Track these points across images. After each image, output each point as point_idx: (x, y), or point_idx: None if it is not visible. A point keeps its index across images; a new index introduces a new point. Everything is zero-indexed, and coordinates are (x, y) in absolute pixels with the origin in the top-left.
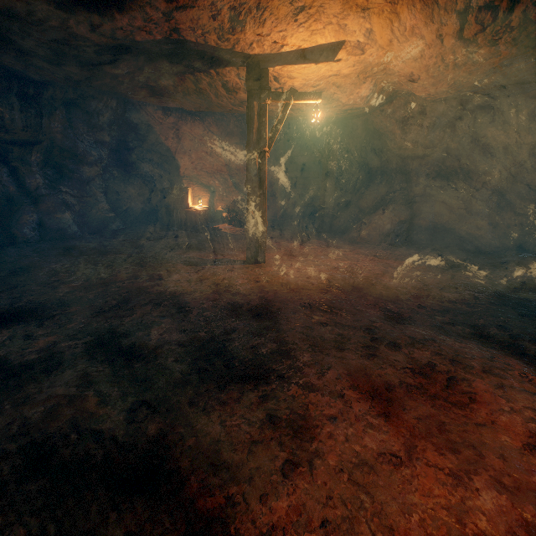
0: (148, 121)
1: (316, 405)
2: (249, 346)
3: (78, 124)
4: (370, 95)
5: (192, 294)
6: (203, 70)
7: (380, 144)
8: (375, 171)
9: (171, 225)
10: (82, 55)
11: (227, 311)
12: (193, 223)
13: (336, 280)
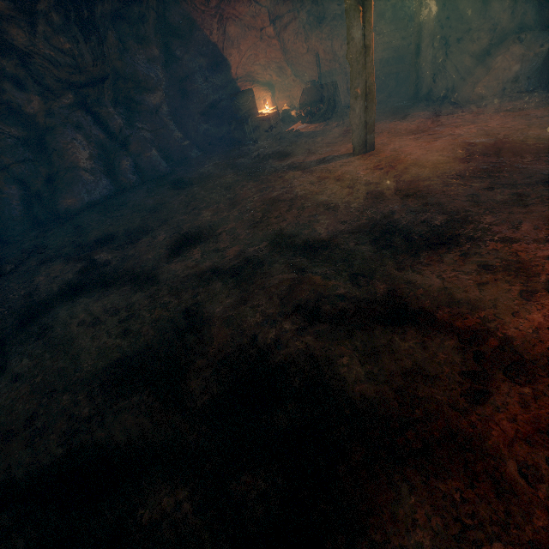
0: (189, 14)
1: (525, 252)
2: (418, 222)
3: (128, 43)
4: None
5: (323, 193)
6: None
7: None
8: None
9: (243, 140)
10: None
11: (371, 200)
12: (267, 131)
13: (474, 146)
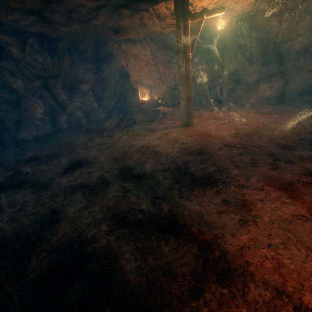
0: (110, 51)
1: (249, 194)
2: (200, 169)
3: (76, 60)
4: (256, 0)
5: (158, 146)
6: (144, 9)
7: (261, 36)
8: (257, 56)
9: (131, 112)
10: (80, 17)
11: (181, 153)
12: (143, 108)
13: (240, 129)
